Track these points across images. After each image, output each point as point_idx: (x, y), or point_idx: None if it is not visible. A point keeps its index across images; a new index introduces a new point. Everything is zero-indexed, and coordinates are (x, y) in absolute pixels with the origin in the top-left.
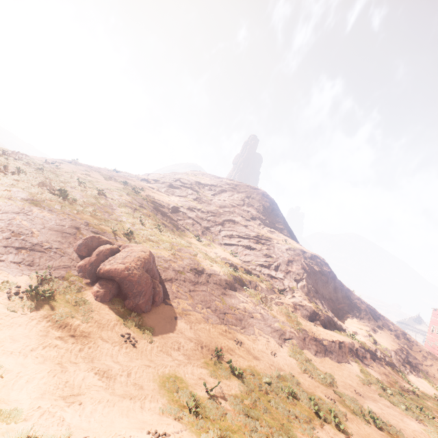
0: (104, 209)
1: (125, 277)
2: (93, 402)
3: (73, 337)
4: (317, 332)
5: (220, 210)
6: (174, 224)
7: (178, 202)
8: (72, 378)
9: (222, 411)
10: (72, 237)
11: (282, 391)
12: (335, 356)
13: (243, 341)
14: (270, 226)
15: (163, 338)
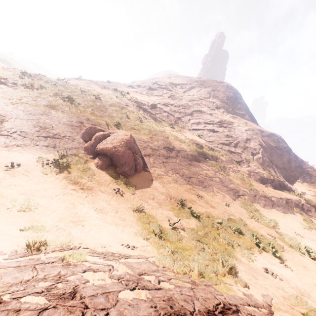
0: (99, 109)
1: (113, 153)
2: (91, 225)
3: (82, 189)
4: (267, 192)
5: (189, 103)
6: (153, 117)
7: (156, 100)
8: (79, 211)
9: (179, 237)
10: (79, 129)
11: (231, 228)
12: (281, 209)
13: (203, 196)
14: (233, 113)
15: (142, 192)
